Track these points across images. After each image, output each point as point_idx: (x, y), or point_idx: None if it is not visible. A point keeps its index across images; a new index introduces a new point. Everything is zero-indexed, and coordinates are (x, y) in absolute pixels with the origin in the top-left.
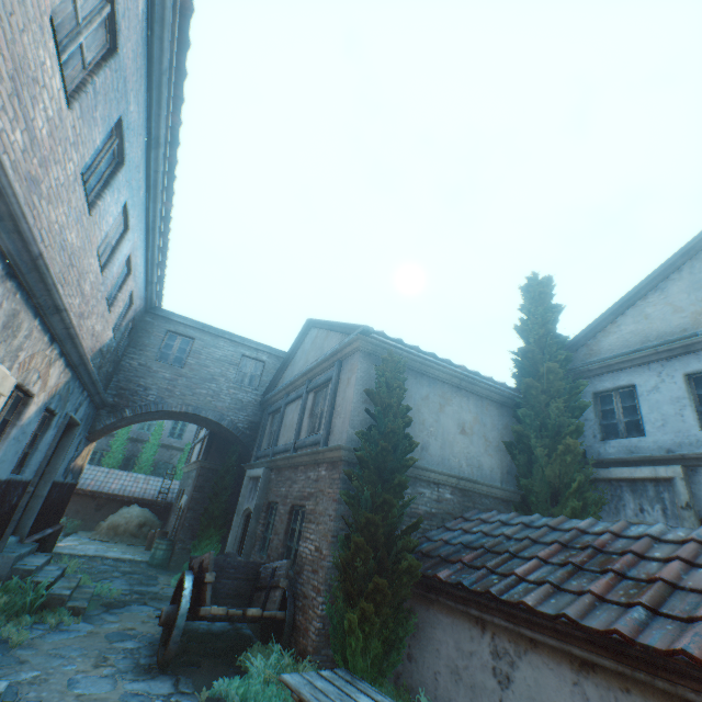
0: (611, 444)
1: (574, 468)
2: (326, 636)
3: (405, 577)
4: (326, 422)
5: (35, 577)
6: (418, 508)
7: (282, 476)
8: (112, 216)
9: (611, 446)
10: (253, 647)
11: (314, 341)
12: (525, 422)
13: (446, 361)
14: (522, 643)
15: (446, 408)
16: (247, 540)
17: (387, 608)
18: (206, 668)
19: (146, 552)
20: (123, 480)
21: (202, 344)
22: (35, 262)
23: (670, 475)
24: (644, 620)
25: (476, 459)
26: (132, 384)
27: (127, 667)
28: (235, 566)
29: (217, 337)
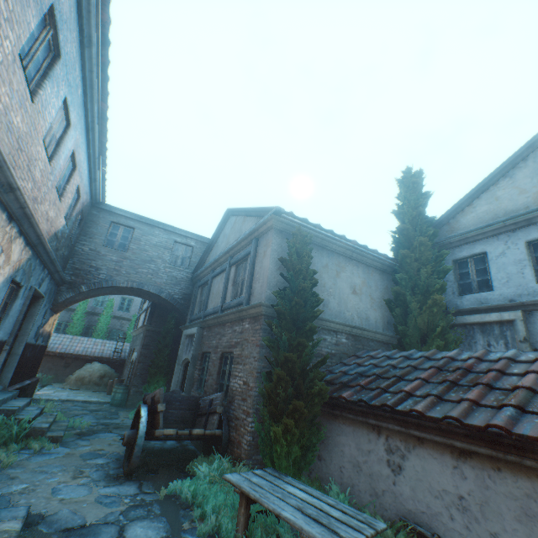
0: (466, 298)
1: (439, 317)
2: (255, 446)
3: (316, 399)
4: (247, 287)
5: (18, 415)
6: (322, 350)
7: (212, 332)
8: (54, 108)
9: (466, 300)
10: (198, 458)
11: (233, 226)
12: (402, 284)
13: (342, 237)
14: (411, 441)
15: (342, 274)
16: (187, 381)
17: (304, 422)
18: (163, 474)
19: (107, 396)
20: (85, 344)
21: (141, 233)
22: None
23: (512, 318)
24: (515, 417)
25: (364, 312)
26: (85, 265)
27: (100, 477)
28: (179, 400)
29: (153, 227)
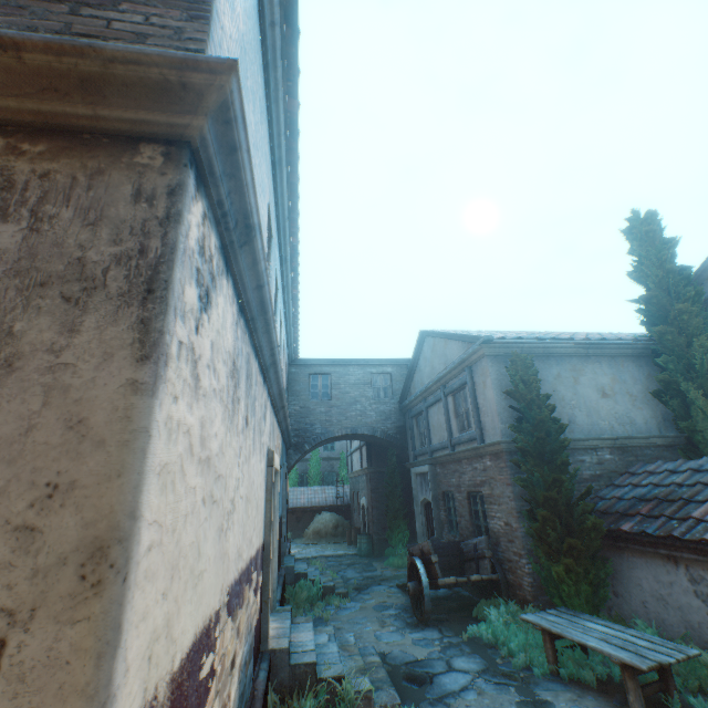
0: None
1: None
2: (538, 587)
3: (591, 534)
4: (475, 422)
5: (309, 577)
6: (582, 474)
7: (447, 469)
8: (279, 326)
9: None
10: (480, 603)
11: (433, 349)
12: (668, 368)
13: (567, 338)
14: None
15: (581, 379)
16: (435, 524)
17: (584, 559)
18: (453, 620)
19: (349, 546)
20: (306, 495)
21: (337, 376)
22: (280, 391)
23: None
24: None
25: (625, 416)
26: (301, 424)
27: (402, 625)
28: (440, 547)
29: (346, 366)
